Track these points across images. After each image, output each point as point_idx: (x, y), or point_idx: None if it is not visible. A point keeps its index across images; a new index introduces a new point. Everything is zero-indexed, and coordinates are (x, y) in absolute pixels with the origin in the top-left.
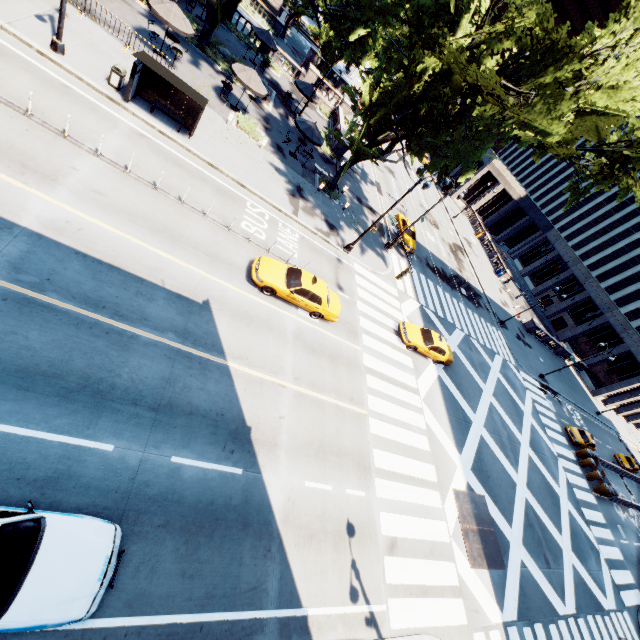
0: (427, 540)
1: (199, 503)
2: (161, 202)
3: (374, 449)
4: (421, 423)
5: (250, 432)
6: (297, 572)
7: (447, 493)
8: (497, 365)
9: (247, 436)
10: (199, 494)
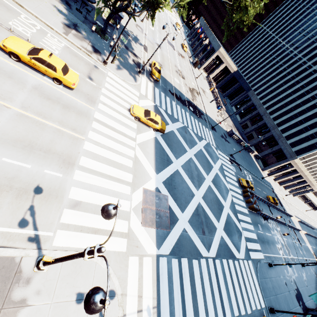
0: None
1: None
2: None
3: (82, 156)
4: (131, 154)
5: None
6: None
7: (138, 189)
8: (202, 144)
9: None
10: None
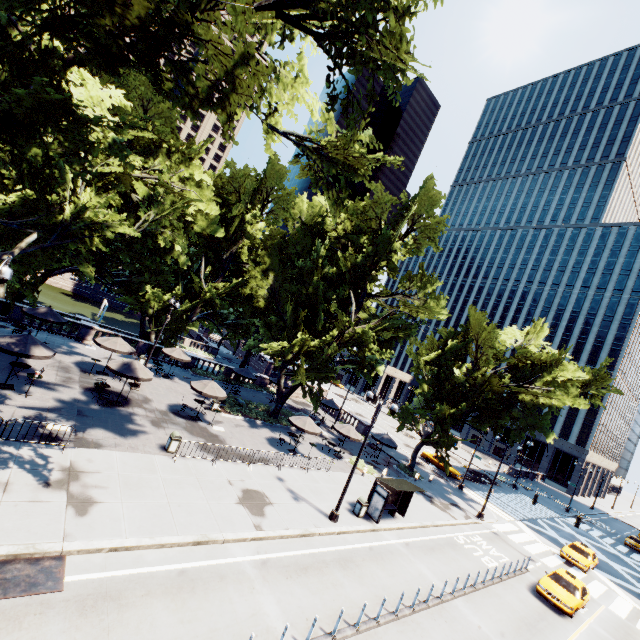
0: None
1: None
2: (488, 598)
3: None
4: None
5: None
6: None
7: None
8: (568, 528)
9: None
10: None
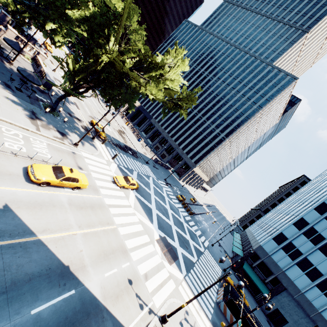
0: (155, 265)
1: (60, 323)
2: None
3: (125, 241)
4: (137, 219)
5: (69, 268)
6: (118, 316)
7: (154, 243)
8: (151, 181)
9: (69, 271)
10: (57, 319)
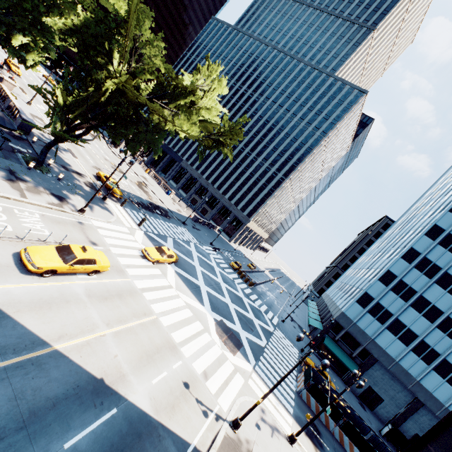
0: (215, 359)
1: None
2: None
3: (172, 334)
4: (182, 303)
5: (104, 381)
6: (178, 431)
7: (210, 330)
8: (193, 248)
9: (104, 385)
10: (101, 449)
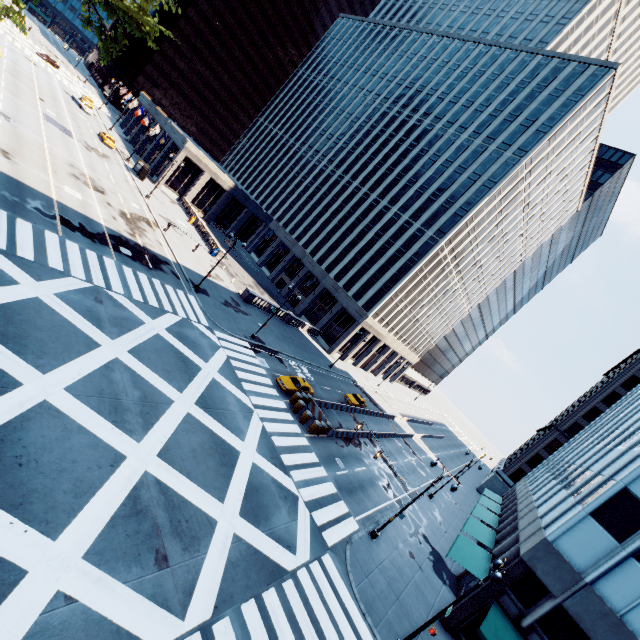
0: None
1: None
2: None
3: None
4: None
5: None
6: None
7: None
8: (164, 323)
9: None
10: None
